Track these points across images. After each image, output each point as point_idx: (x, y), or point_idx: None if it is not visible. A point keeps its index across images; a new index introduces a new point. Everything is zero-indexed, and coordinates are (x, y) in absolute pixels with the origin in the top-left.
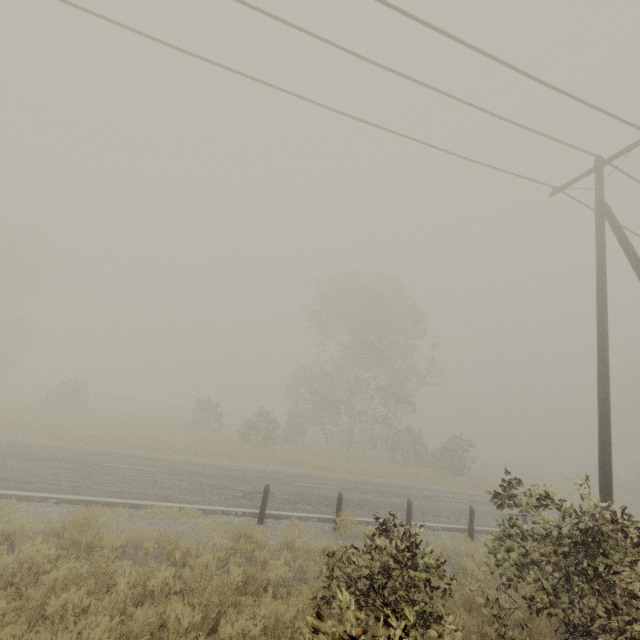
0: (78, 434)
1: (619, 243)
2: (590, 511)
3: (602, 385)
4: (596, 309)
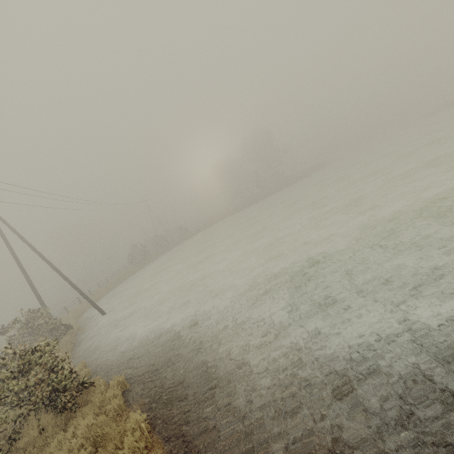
0: None
1: (2, 222)
2: (33, 313)
3: (24, 273)
4: (8, 248)
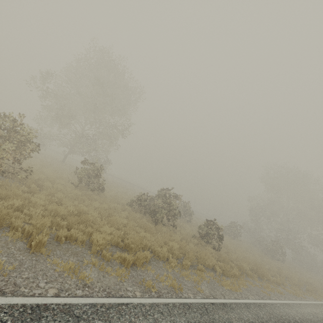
0: (292, 280)
1: None
2: None
3: None
4: None
